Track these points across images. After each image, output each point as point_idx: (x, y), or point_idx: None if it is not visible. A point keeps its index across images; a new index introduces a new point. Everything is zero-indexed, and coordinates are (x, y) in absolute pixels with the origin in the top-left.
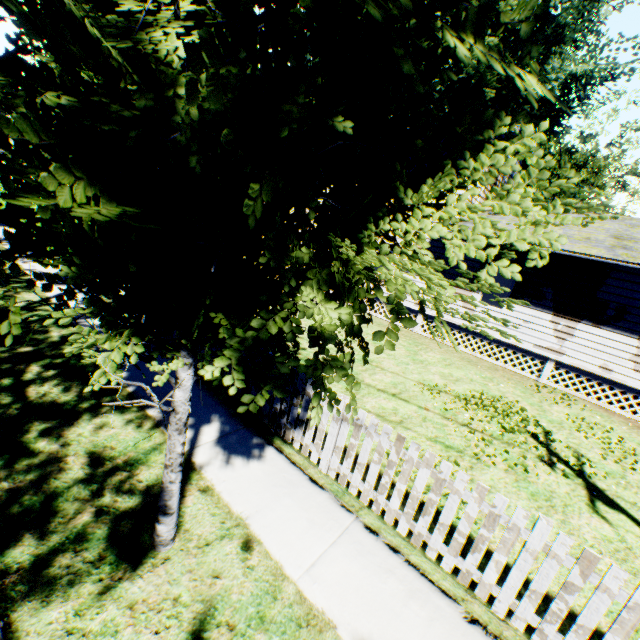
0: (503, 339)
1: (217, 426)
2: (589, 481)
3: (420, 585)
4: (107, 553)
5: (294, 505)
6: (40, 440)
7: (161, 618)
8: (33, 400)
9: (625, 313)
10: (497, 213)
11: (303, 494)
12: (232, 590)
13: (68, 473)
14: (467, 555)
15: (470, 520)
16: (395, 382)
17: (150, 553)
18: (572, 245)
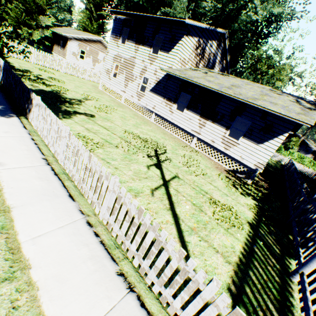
0: (181, 126)
1: None
2: (160, 163)
3: (35, 150)
4: None
5: (7, 128)
6: None
7: None
8: None
9: (223, 118)
10: (196, 70)
11: (15, 127)
12: None
13: None
14: (55, 145)
15: (56, 132)
16: (112, 126)
17: None
18: (208, 83)
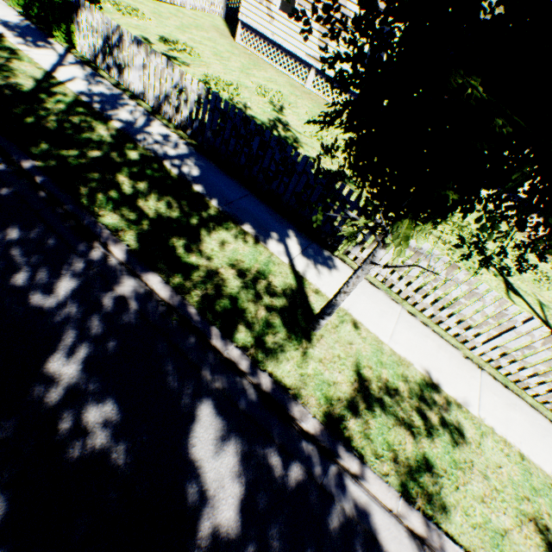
0: None
1: (295, 241)
2: (505, 278)
3: (441, 342)
4: (290, 334)
5: (368, 300)
6: (189, 256)
7: (337, 366)
8: (152, 216)
9: None
10: None
11: (370, 293)
12: (361, 350)
13: (229, 282)
14: (470, 329)
15: (483, 315)
16: None
17: (311, 333)
18: None
